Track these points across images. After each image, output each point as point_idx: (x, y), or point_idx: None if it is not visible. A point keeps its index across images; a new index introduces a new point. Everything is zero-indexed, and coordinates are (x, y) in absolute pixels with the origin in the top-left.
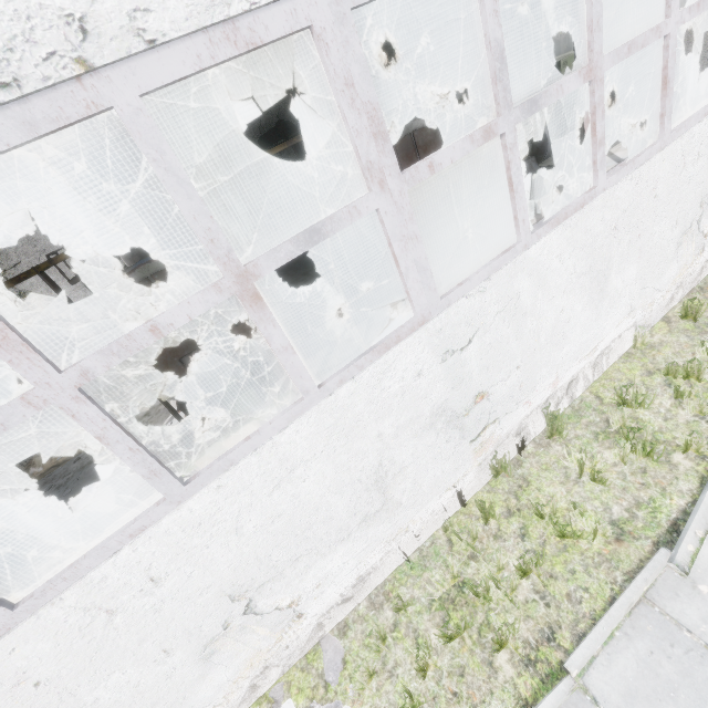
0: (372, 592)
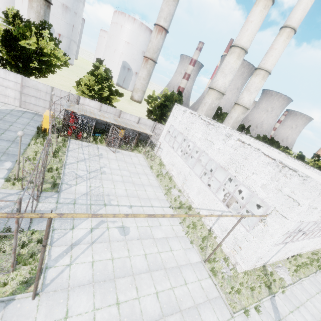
0: (284, 259)
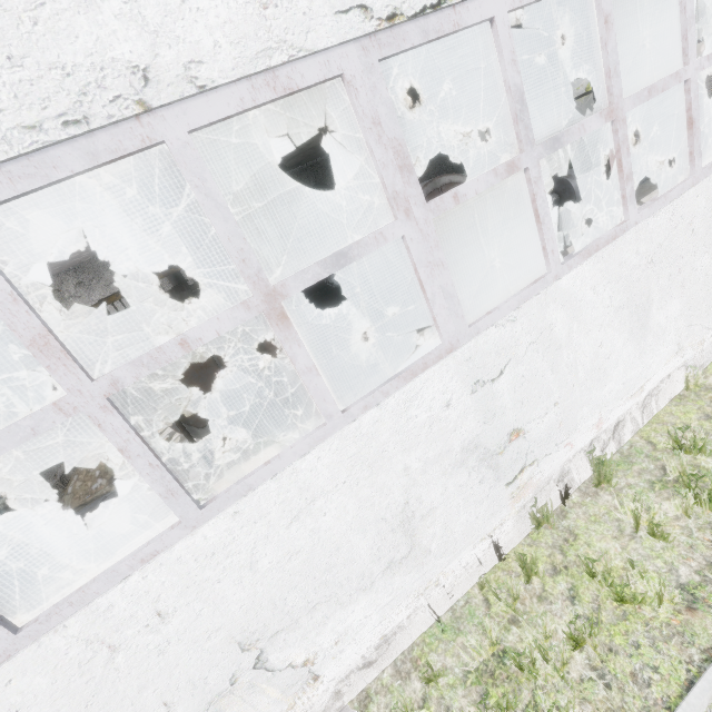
0: (398, 657)
